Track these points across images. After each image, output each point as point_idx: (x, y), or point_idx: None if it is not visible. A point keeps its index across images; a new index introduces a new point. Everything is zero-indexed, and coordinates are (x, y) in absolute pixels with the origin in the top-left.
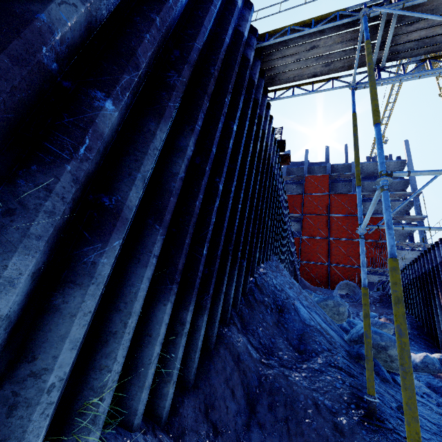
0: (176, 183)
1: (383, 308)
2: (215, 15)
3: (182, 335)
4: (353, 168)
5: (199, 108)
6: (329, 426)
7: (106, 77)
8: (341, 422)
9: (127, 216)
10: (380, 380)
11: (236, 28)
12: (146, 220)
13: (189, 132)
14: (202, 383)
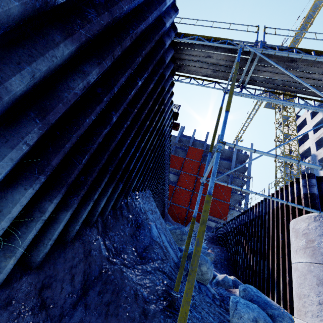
0: (69, 95)
1: (212, 244)
2: None
3: (38, 221)
4: None
5: (111, 51)
6: (139, 310)
7: None
8: (149, 308)
9: (2, 95)
10: None
11: (161, 18)
12: (28, 112)
13: (96, 64)
14: (48, 266)
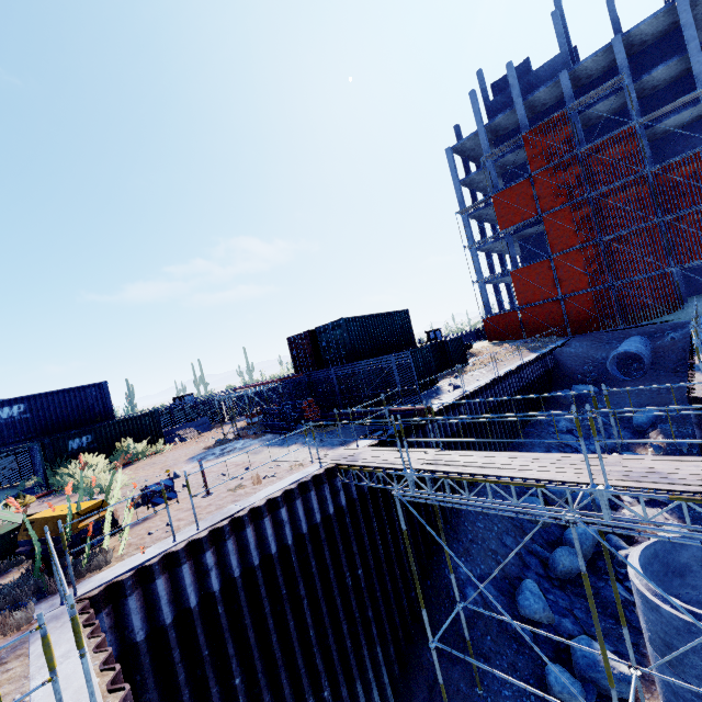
0: (351, 663)
1: (683, 380)
2: (316, 558)
3: (386, 687)
4: (618, 56)
5: (341, 622)
6: None
7: (320, 687)
8: (467, 700)
9: (346, 700)
10: (516, 648)
11: (325, 517)
12: (350, 683)
13: (344, 638)
14: (406, 687)
